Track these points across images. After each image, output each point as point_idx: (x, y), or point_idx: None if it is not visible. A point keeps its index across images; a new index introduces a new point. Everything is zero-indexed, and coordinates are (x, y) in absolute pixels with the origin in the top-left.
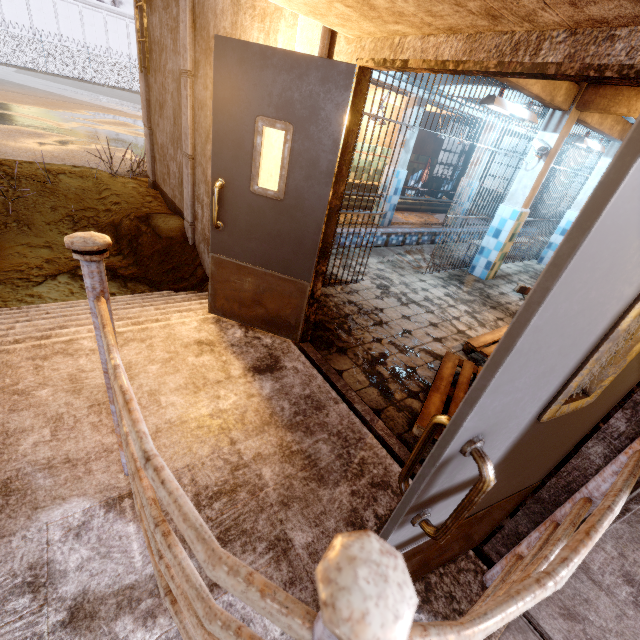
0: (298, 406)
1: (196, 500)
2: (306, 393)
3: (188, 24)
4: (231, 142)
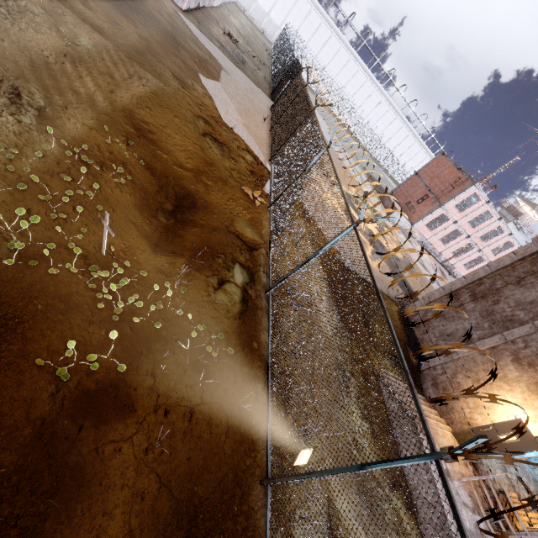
0: (474, 483)
1: (467, 494)
2: (474, 480)
3: (492, 345)
4: (502, 427)
